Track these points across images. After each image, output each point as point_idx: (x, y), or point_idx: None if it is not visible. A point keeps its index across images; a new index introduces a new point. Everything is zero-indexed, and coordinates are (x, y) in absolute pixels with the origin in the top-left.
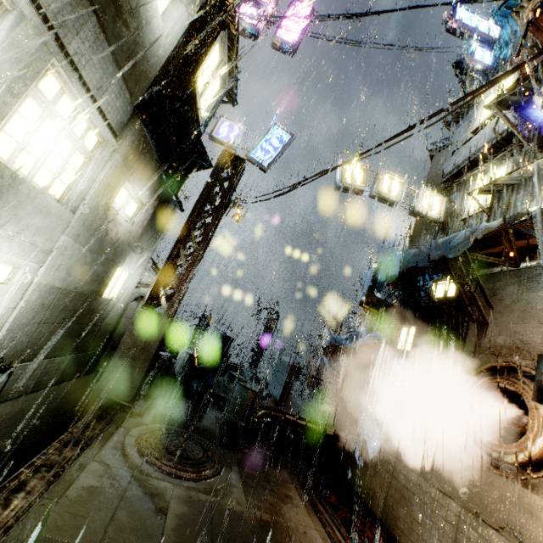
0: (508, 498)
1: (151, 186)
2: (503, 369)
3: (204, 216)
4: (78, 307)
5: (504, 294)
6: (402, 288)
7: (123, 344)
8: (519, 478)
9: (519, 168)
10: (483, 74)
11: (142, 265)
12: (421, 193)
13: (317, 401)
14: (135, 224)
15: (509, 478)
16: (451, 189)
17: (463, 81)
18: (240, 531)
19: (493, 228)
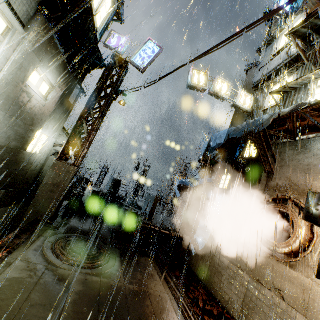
0: (277, 272)
1: (59, 73)
2: (280, 200)
3: (99, 100)
4: (6, 157)
5: (285, 156)
6: (224, 151)
7: (44, 183)
8: (285, 261)
9: (303, 76)
10: (283, 17)
11: (57, 131)
12: (239, 93)
13: (171, 218)
14: (48, 101)
15: (279, 261)
16: (258, 92)
17: (269, 25)
18: (118, 299)
19: (285, 113)
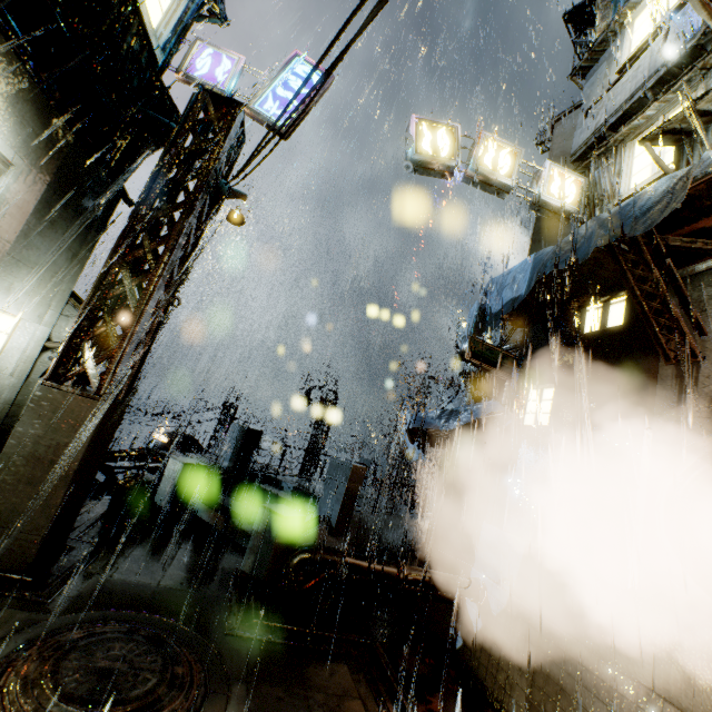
0: None
1: (18, 119)
2: None
3: (166, 208)
4: None
5: None
6: (526, 324)
7: (5, 457)
8: None
9: None
10: None
11: (51, 304)
12: (546, 171)
13: (400, 518)
14: None
15: None
16: (592, 164)
17: (579, 41)
18: None
19: None
